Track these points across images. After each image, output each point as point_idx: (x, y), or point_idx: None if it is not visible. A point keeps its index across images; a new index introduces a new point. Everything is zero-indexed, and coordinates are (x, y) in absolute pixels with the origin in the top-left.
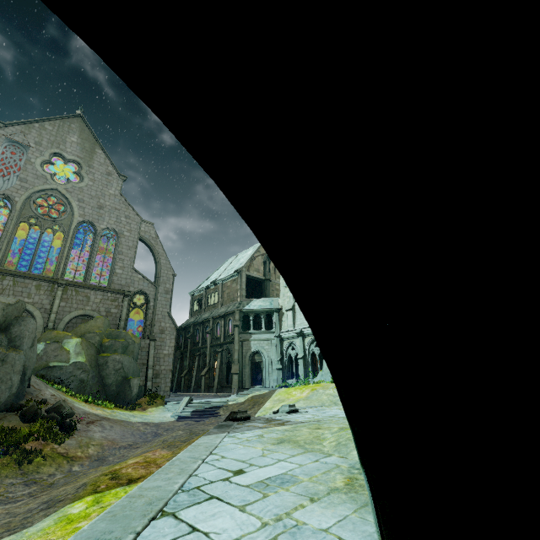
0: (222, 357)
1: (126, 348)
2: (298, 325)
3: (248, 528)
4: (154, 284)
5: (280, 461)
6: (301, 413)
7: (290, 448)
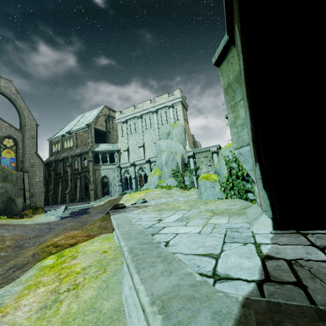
0: (81, 181)
1: (6, 178)
2: (131, 159)
3: (199, 228)
4: (21, 131)
5: (172, 214)
6: (149, 202)
7: (168, 211)
